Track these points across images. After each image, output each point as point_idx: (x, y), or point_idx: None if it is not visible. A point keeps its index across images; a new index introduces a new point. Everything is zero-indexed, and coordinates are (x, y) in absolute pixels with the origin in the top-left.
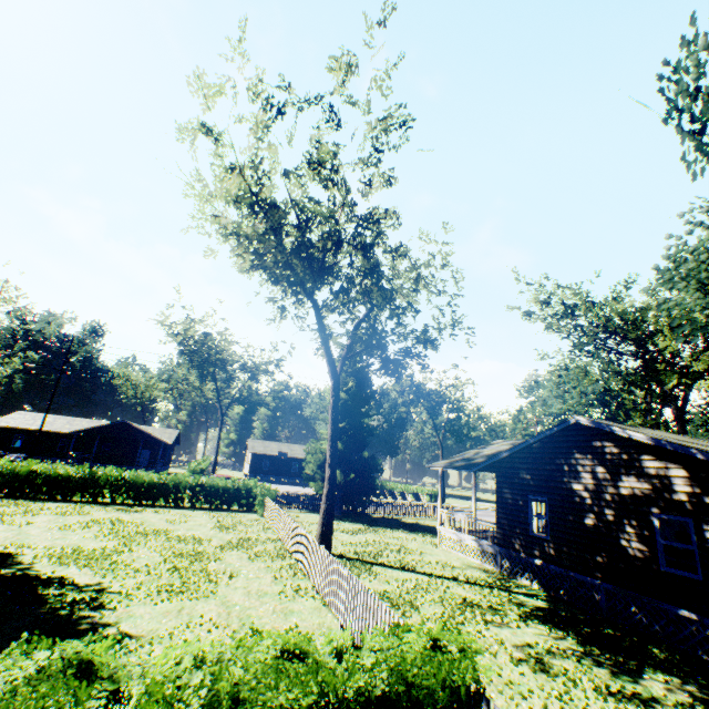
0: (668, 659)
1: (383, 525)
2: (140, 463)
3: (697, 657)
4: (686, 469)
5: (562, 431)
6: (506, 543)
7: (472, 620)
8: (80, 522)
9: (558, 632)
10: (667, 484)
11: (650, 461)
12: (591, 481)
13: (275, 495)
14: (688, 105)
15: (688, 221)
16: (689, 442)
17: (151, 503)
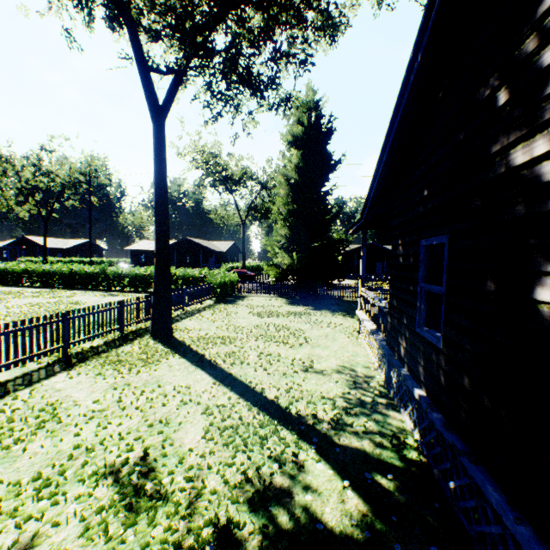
0: None
1: (334, 309)
2: (203, 267)
3: None
4: None
5: None
6: (393, 342)
7: None
8: (40, 303)
9: None
10: None
11: None
12: None
13: (225, 281)
14: None
15: None
16: None
17: (142, 290)
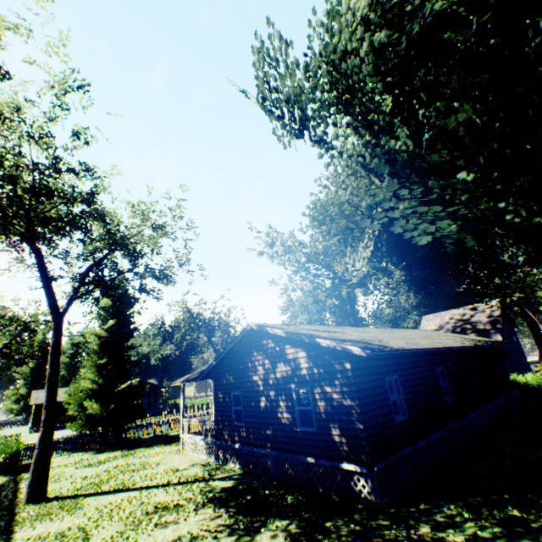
0: (292, 503)
1: (145, 445)
2: None
3: (316, 492)
4: (305, 350)
5: (247, 336)
6: (221, 435)
7: (143, 530)
8: None
9: (222, 509)
10: (298, 364)
11: (290, 349)
12: (262, 371)
13: (19, 448)
14: (270, 97)
15: (319, 184)
16: (318, 330)
17: None
